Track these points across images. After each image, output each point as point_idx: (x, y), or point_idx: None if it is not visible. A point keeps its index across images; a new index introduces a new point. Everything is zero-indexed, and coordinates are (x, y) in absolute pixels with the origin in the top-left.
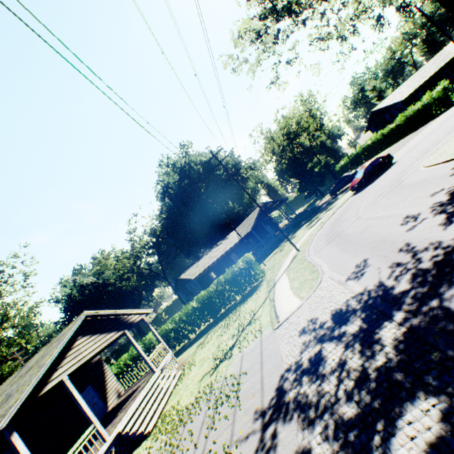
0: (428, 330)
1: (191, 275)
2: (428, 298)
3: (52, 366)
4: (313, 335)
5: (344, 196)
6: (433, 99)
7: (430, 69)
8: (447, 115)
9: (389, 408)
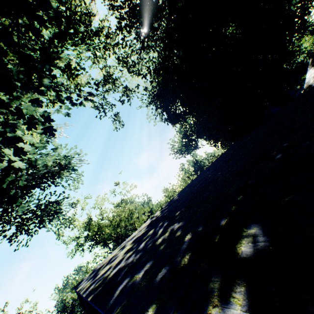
0: None
1: None
2: None
3: None
4: None
5: None
6: None
7: None
8: None
9: None
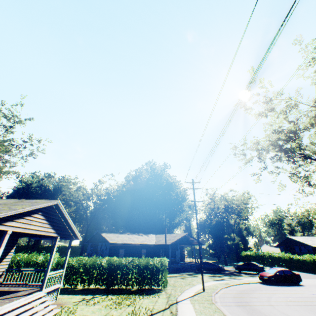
0: None
1: (110, 239)
2: None
3: (14, 215)
4: None
5: (250, 277)
6: None
7: None
8: None
9: None
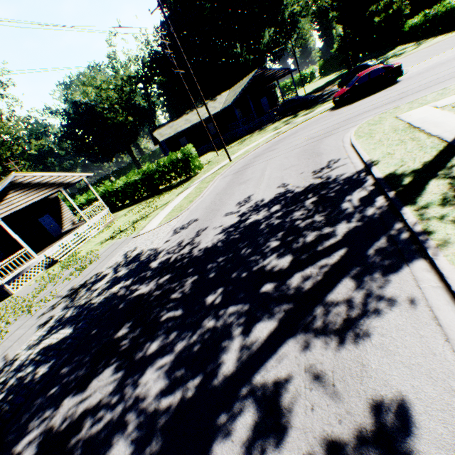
0: (114, 300)
1: (161, 136)
2: (140, 282)
3: None
4: (122, 260)
5: None
6: None
7: None
8: None
9: (67, 324)
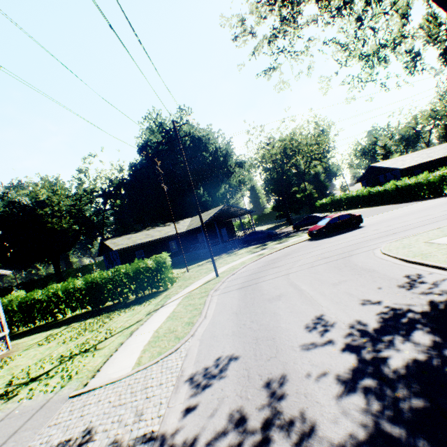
0: None
1: (116, 245)
2: None
3: None
4: None
5: (301, 235)
6: (427, 181)
7: (439, 152)
8: (432, 203)
9: None
